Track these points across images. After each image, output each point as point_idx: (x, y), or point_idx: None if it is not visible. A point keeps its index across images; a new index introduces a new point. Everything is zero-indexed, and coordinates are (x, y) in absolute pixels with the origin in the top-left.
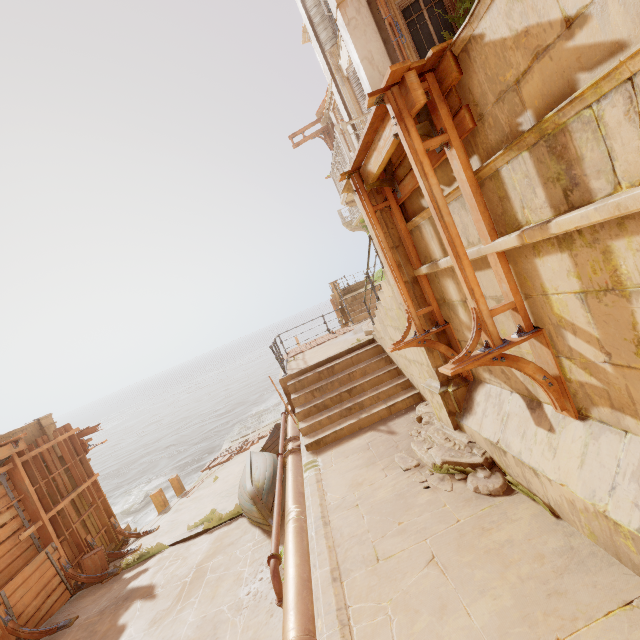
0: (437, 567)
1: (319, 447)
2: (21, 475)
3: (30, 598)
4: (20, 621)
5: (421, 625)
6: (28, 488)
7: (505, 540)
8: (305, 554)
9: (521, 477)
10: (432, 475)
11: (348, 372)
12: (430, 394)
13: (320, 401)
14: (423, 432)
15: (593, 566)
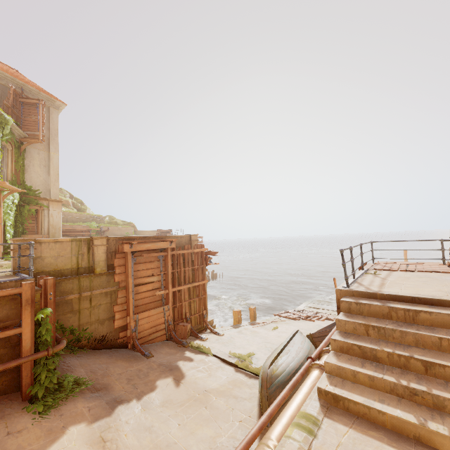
0: None
1: (335, 404)
2: (168, 261)
3: (147, 327)
4: (139, 335)
5: None
6: (168, 269)
7: None
8: None
9: None
10: None
11: (440, 335)
12: None
13: (370, 346)
14: None
15: None
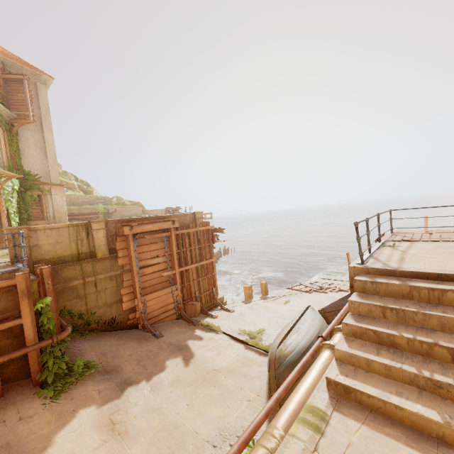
0: None
1: (346, 396)
2: (172, 241)
3: (156, 307)
4: (149, 315)
5: None
6: (173, 250)
7: None
8: None
9: None
10: None
11: None
12: None
13: (387, 331)
14: None
15: None
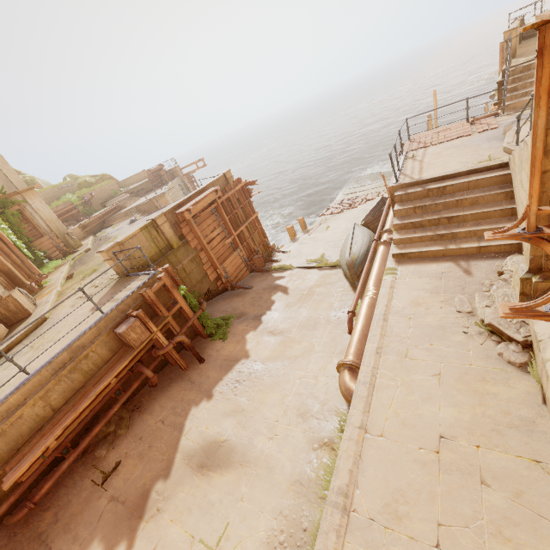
0: (438, 380)
1: (403, 258)
2: (221, 210)
3: (233, 270)
4: (231, 279)
5: (411, 398)
6: (225, 218)
7: (492, 392)
8: (369, 320)
9: (540, 369)
10: (475, 326)
11: (457, 198)
12: (515, 269)
13: (418, 220)
14: (494, 287)
15: (536, 437)
